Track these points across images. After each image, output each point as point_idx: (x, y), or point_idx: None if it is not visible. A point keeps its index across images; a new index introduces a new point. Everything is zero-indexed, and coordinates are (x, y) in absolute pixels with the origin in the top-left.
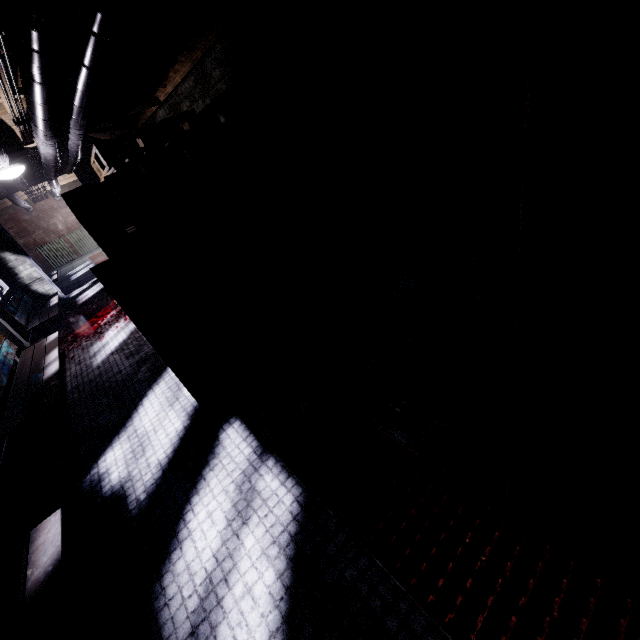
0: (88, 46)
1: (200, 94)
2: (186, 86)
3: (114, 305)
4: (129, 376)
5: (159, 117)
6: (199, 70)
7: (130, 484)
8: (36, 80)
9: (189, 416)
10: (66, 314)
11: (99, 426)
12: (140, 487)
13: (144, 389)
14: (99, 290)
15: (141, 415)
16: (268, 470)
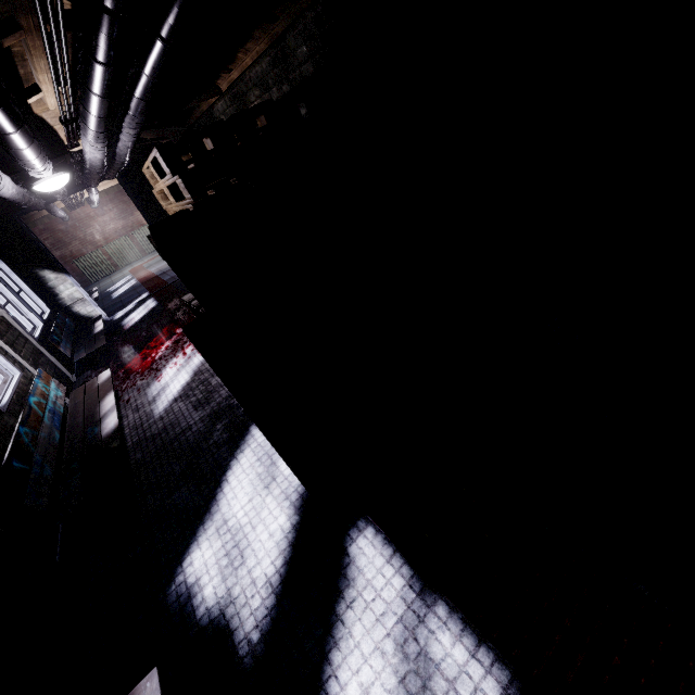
0: (175, 7)
1: (275, 80)
2: (257, 70)
3: (167, 334)
4: (202, 435)
5: (217, 110)
6: (278, 48)
7: (233, 610)
8: (101, 61)
9: (296, 508)
10: (113, 341)
11: (175, 507)
12: (248, 618)
13: (225, 457)
14: (146, 313)
15: (228, 497)
16: (441, 624)
